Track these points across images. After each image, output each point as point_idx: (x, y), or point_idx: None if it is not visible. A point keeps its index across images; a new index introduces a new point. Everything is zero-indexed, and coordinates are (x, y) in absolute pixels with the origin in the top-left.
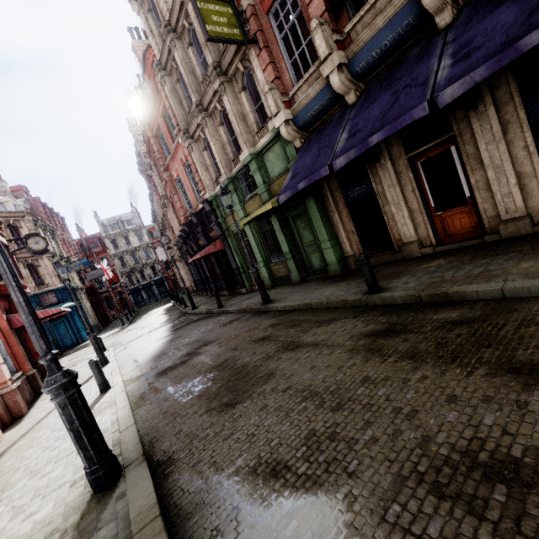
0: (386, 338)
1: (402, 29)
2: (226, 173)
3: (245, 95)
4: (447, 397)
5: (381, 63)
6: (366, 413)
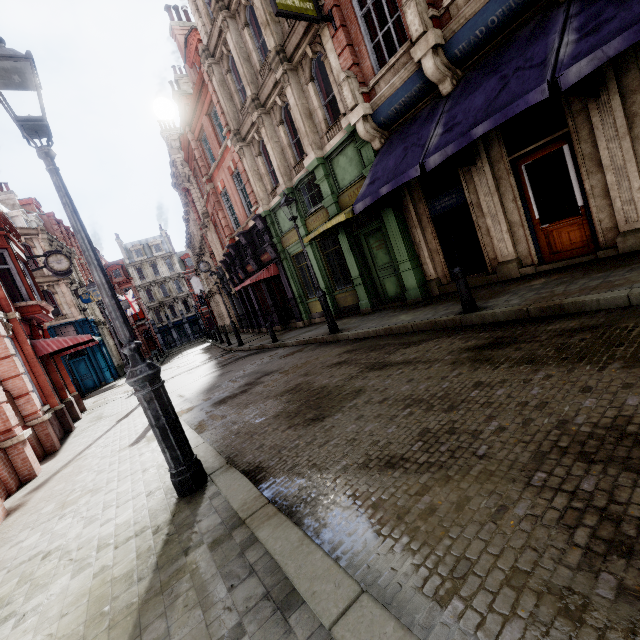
0: (494, 349)
1: (515, 2)
2: (286, 182)
3: (313, 87)
4: (580, 389)
5: (484, 45)
6: (487, 410)
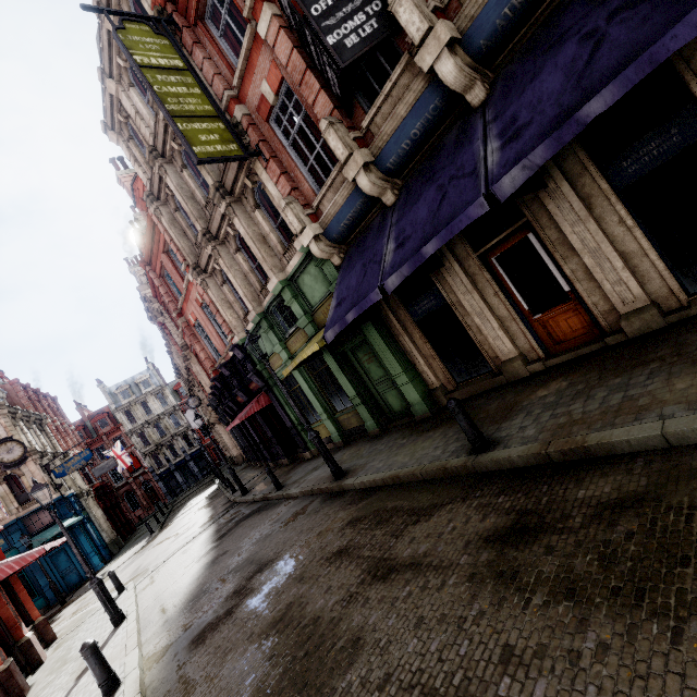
0: (519, 545)
1: (431, 114)
2: (255, 308)
3: (260, 213)
4: None
5: (415, 154)
6: None
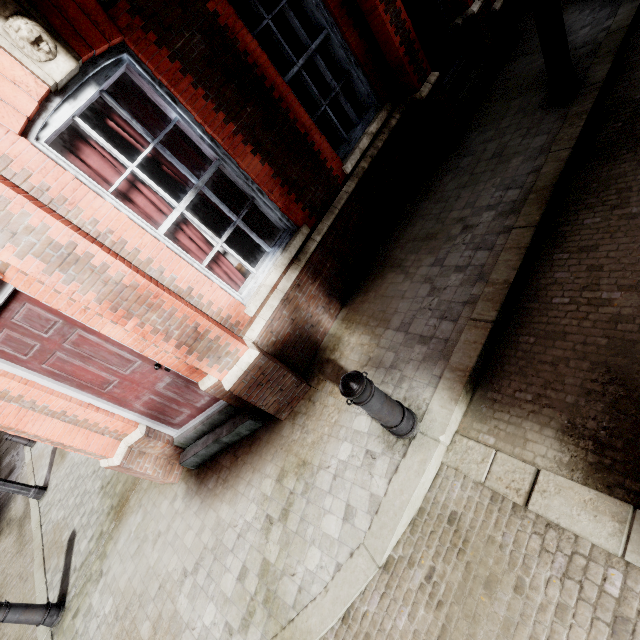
0: None
1: None
2: None
3: None
4: None
5: None
6: None
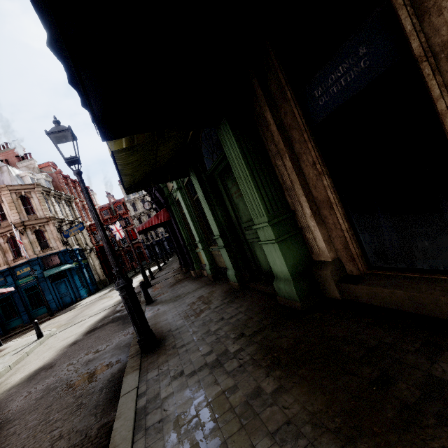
0: None
1: None
2: None
3: None
4: None
5: None
6: None
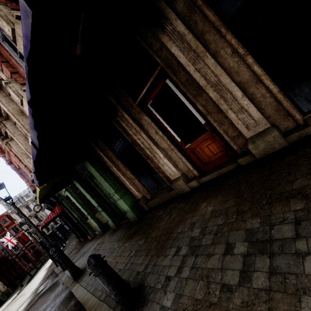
0: None
1: None
2: None
3: None
4: None
5: None
6: None
